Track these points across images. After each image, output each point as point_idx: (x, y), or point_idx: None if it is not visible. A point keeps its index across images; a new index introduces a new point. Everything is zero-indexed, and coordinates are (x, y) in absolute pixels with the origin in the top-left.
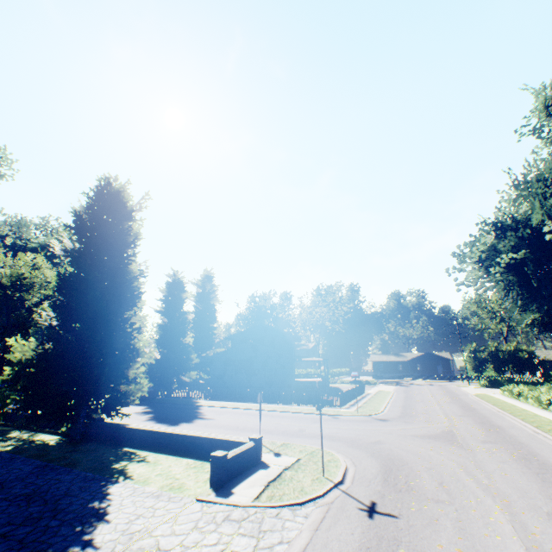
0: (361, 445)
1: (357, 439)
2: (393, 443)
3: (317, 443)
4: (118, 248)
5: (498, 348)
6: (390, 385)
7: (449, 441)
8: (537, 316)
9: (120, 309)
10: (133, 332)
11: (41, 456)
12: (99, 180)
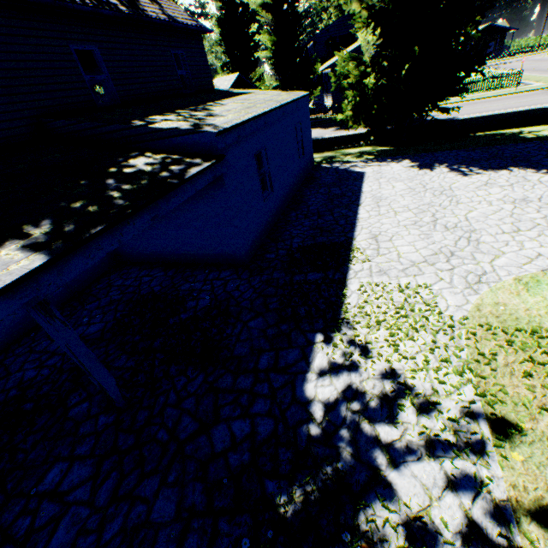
0: None
1: None
2: None
3: None
4: None
5: None
6: None
7: None
8: None
9: None
10: None
11: (432, 151)
12: None
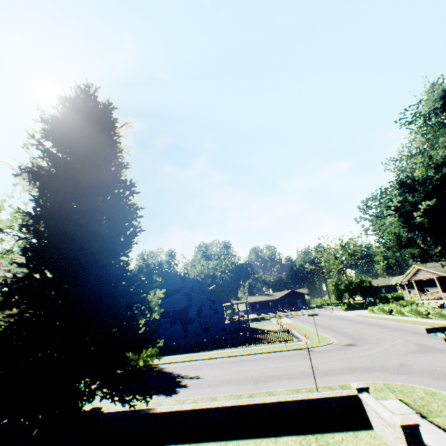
0: (401, 371)
1: (382, 366)
2: (417, 363)
3: (364, 378)
4: (115, 173)
5: (350, 280)
6: (281, 318)
7: (443, 351)
8: (417, 250)
9: (111, 252)
10: (152, 278)
11: None
12: (87, 85)
